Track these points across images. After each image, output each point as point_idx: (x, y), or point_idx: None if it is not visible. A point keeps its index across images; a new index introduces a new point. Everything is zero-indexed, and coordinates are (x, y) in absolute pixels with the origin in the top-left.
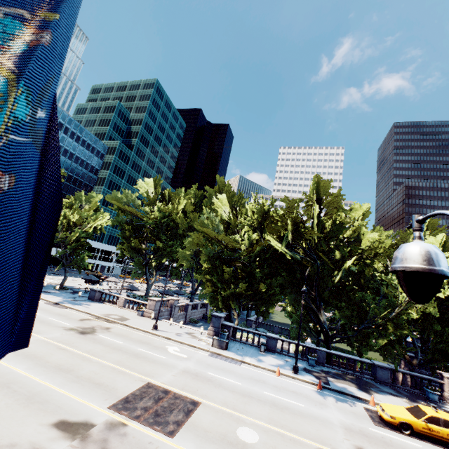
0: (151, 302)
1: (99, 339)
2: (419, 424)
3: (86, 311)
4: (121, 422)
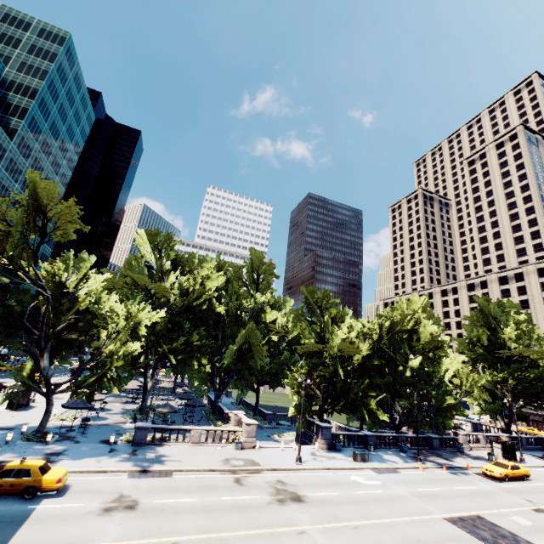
0: (251, 428)
1: (322, 499)
2: (510, 472)
3: (203, 467)
4: None
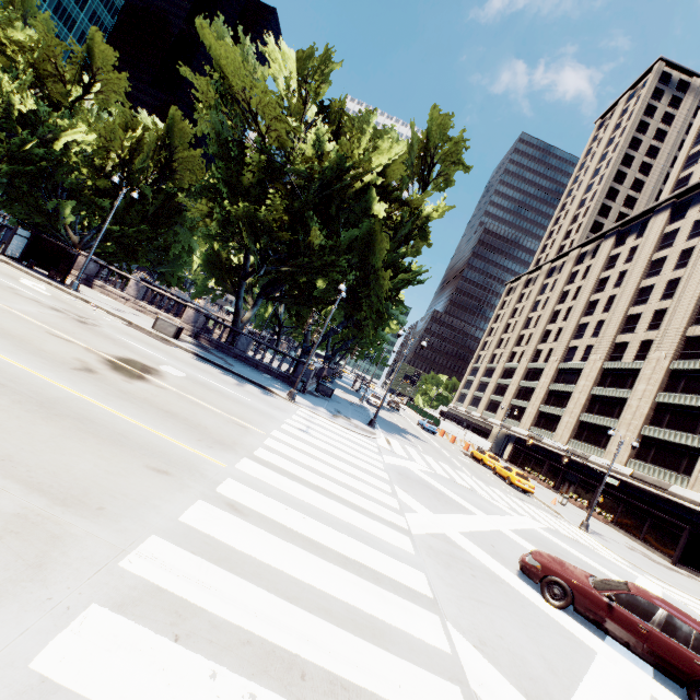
0: None
1: None
2: None
3: None
4: None
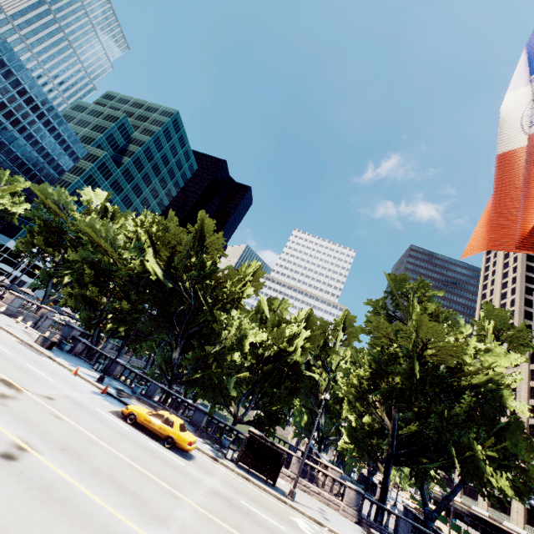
0: (11, 296)
1: None
2: (143, 416)
3: None
4: None
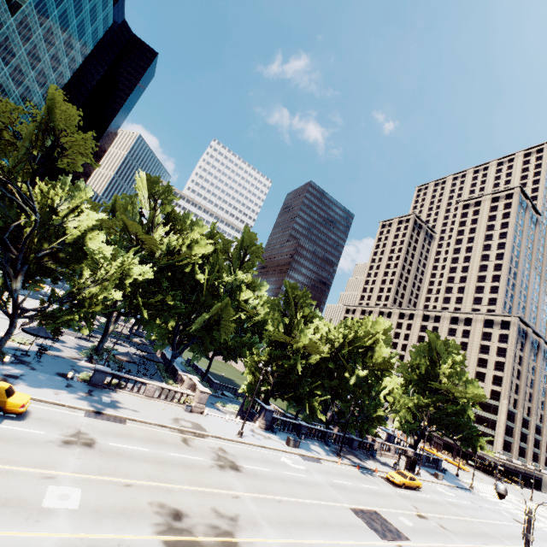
0: (204, 395)
1: (256, 472)
2: (407, 482)
3: (155, 421)
4: (398, 545)
